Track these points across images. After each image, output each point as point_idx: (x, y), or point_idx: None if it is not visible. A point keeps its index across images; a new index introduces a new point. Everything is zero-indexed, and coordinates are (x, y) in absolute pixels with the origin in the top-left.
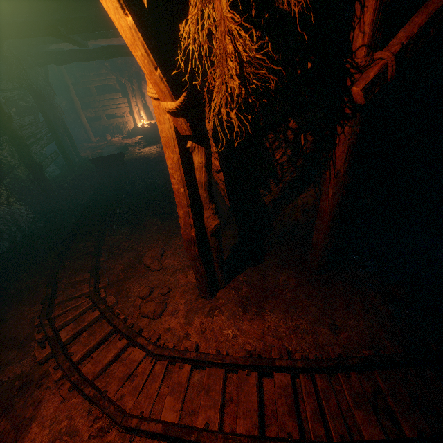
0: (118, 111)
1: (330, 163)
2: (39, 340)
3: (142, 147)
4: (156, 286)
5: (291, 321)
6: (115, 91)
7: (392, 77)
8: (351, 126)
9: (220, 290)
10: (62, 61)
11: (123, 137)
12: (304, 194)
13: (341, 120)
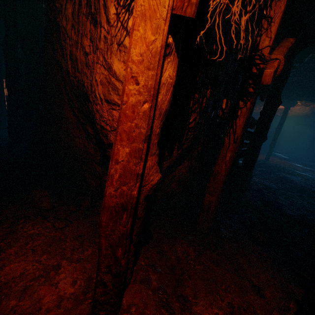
0: None
1: (230, 131)
2: None
3: None
4: None
5: (221, 301)
6: None
7: (278, 73)
8: (250, 102)
9: (125, 291)
10: None
11: None
12: (181, 165)
13: (244, 97)
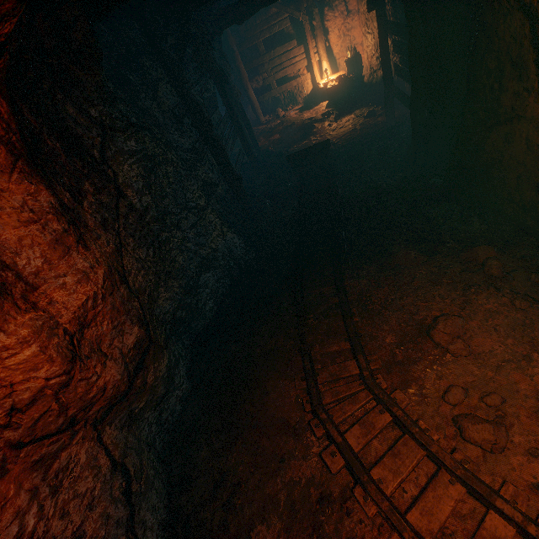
0: (291, 70)
1: None
2: (319, 437)
3: (333, 119)
4: (469, 386)
5: None
6: (287, 39)
7: None
8: None
9: None
10: (245, 14)
11: (301, 109)
12: None
13: None
